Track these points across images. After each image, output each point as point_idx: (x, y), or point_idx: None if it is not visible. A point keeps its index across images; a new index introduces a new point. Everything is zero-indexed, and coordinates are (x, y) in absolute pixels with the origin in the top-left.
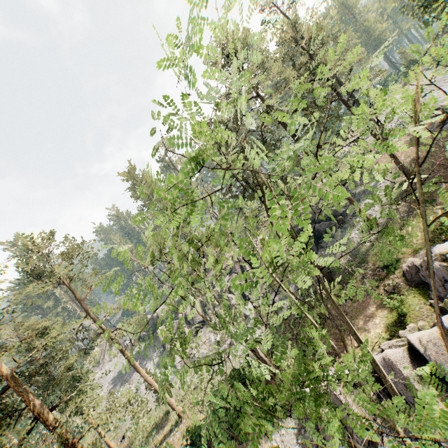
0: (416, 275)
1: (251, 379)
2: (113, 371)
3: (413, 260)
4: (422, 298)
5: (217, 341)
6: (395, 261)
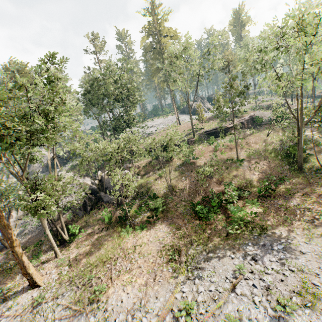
0: None
1: None
2: None
3: None
4: None
5: None
6: None
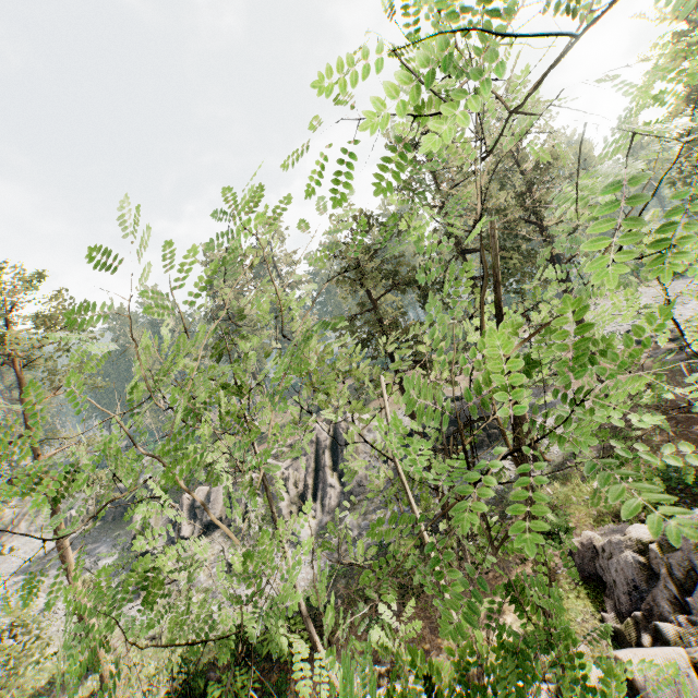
0: (591, 562)
1: (264, 654)
2: (22, 555)
3: (593, 535)
4: (591, 604)
5: (229, 563)
6: (565, 527)
